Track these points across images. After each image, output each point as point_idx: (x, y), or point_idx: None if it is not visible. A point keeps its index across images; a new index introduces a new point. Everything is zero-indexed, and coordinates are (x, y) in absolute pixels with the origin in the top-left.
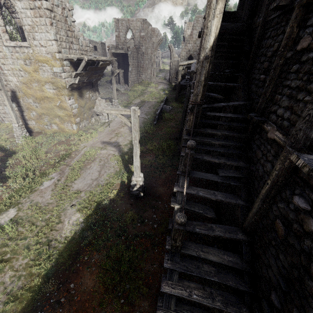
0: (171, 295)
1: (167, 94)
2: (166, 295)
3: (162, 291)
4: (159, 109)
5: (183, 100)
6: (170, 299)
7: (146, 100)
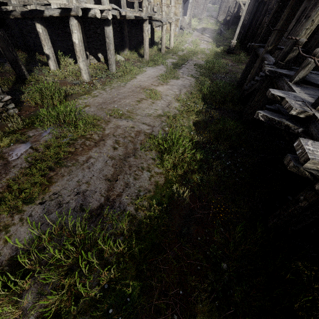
0: None
1: (219, 26)
2: None
3: None
4: (222, 29)
5: (234, 29)
6: None
7: (205, 27)
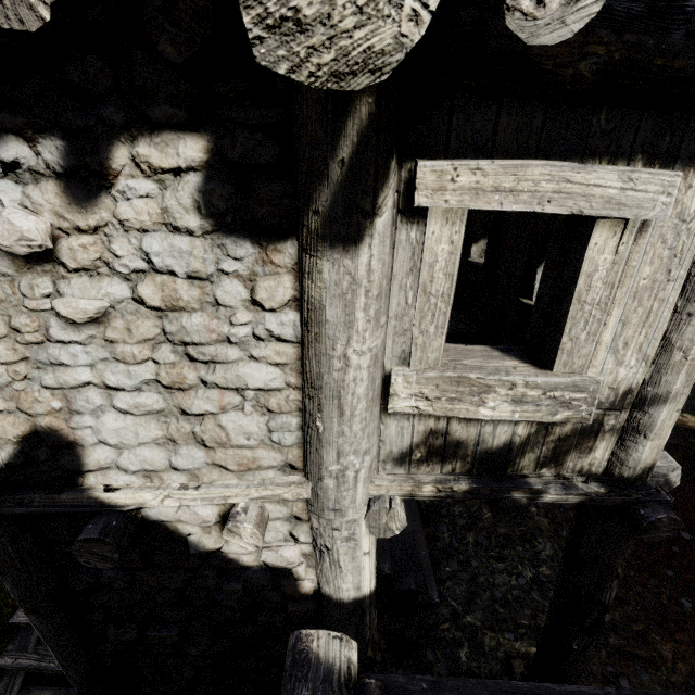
0: (28, 625)
1: None
2: (24, 629)
3: (12, 621)
4: None
5: None
6: (31, 634)
7: None
